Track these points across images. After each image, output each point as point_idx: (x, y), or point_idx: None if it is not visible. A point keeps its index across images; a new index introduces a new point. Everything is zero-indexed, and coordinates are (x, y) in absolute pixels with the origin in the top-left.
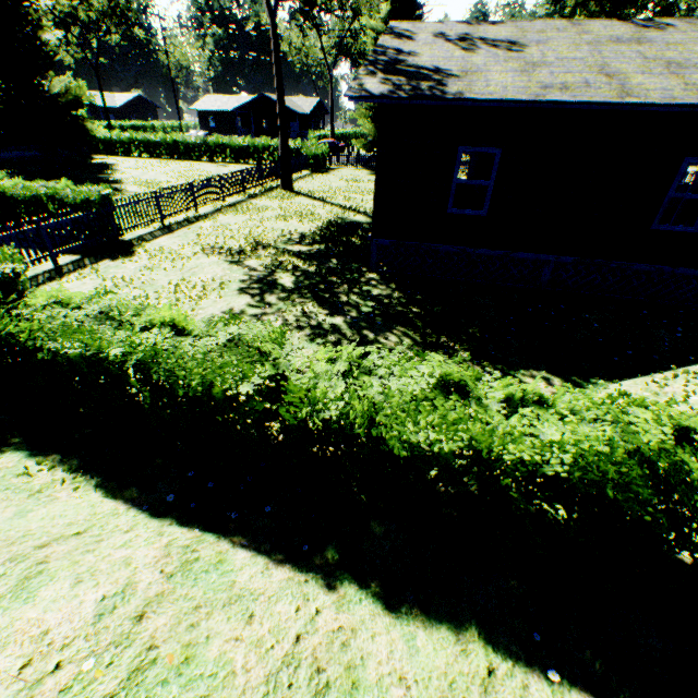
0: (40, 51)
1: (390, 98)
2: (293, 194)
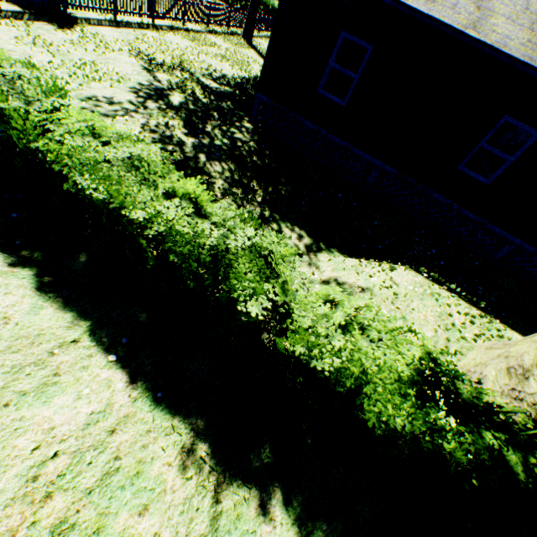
0: None
1: None
2: (248, 45)
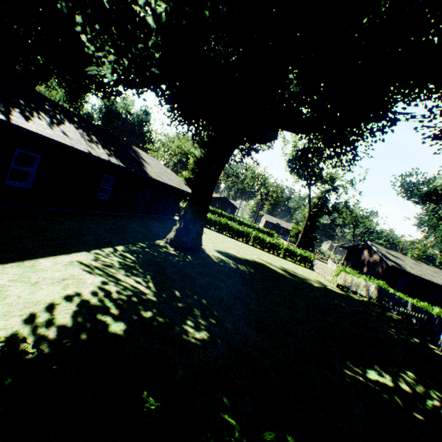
0: None
1: (398, 268)
2: None
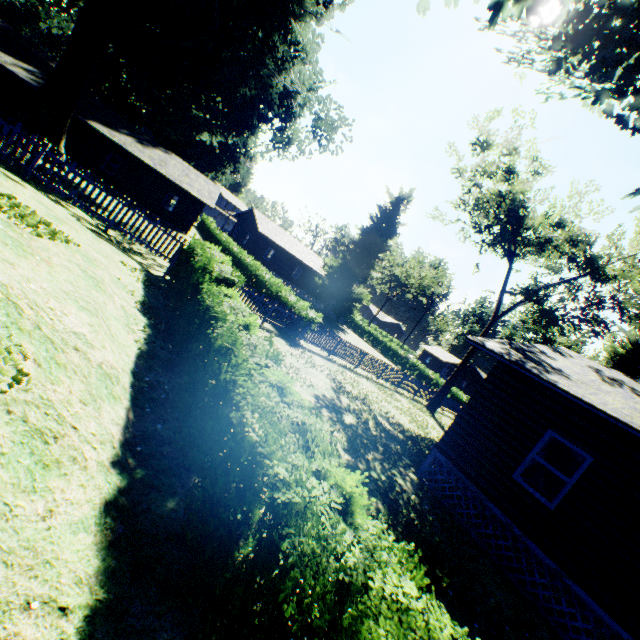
0: (364, 275)
1: (496, 353)
2: (429, 413)
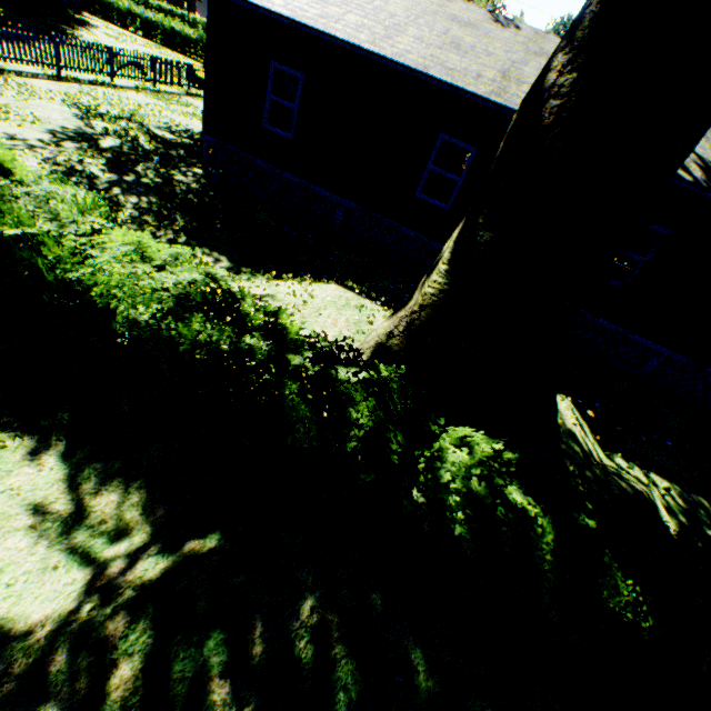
0: None
1: None
2: None
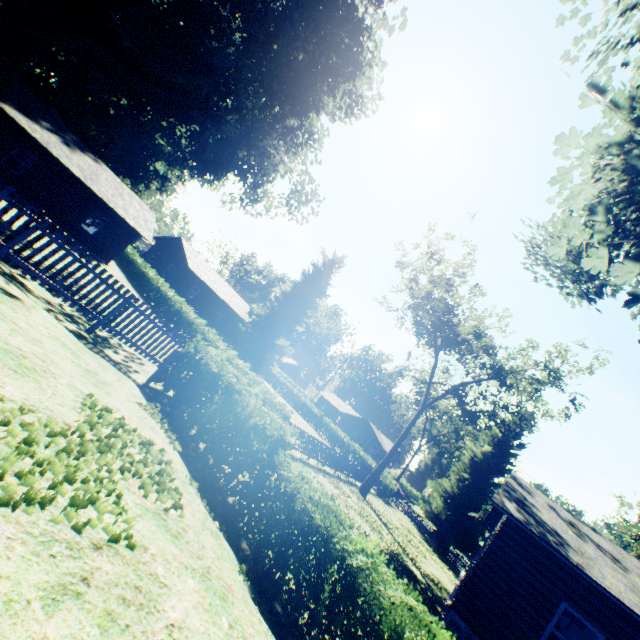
0: (291, 329)
1: (524, 525)
2: (366, 501)
